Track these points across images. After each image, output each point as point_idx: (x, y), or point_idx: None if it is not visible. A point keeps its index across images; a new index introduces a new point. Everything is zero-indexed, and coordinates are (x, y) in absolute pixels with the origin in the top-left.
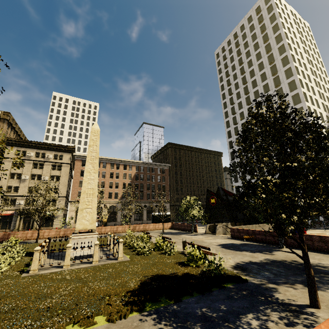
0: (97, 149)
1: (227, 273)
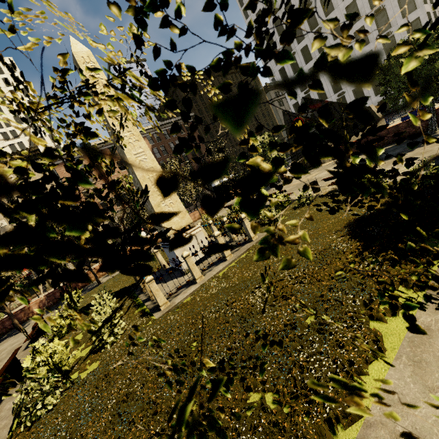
0: None
1: None
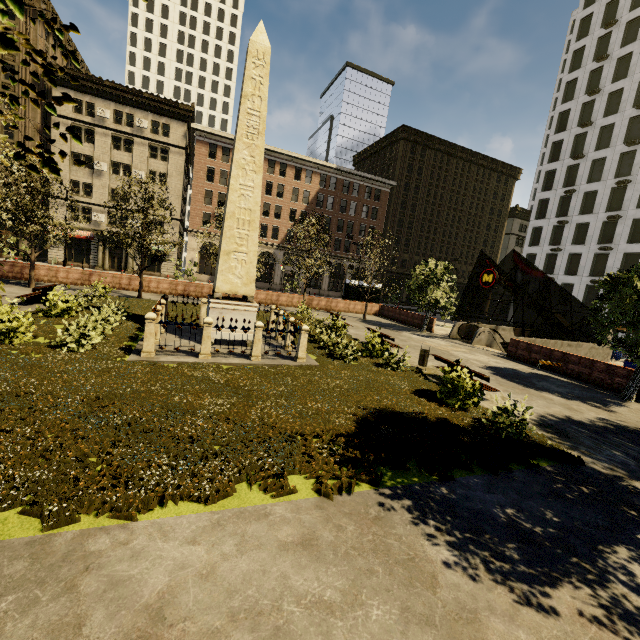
0: (263, 110)
1: (533, 437)
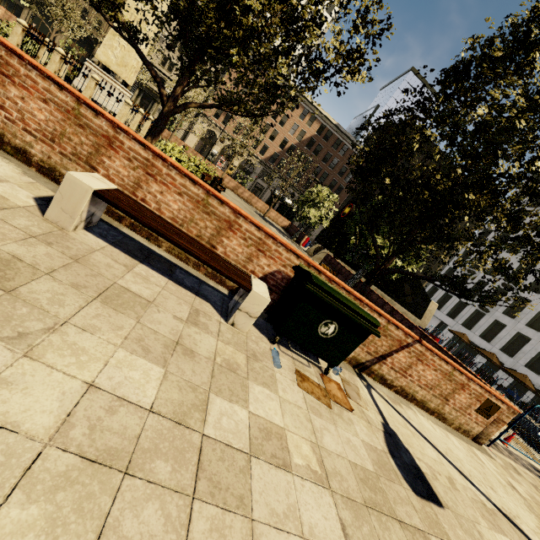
0: None
1: None
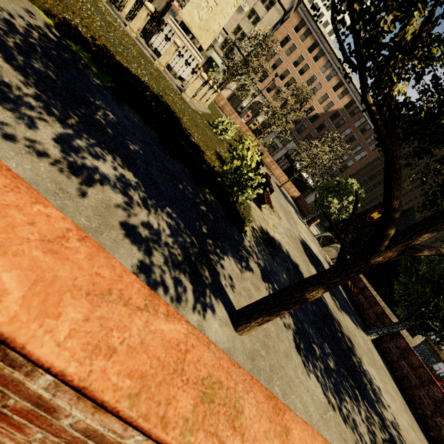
0: None
1: (239, 208)
